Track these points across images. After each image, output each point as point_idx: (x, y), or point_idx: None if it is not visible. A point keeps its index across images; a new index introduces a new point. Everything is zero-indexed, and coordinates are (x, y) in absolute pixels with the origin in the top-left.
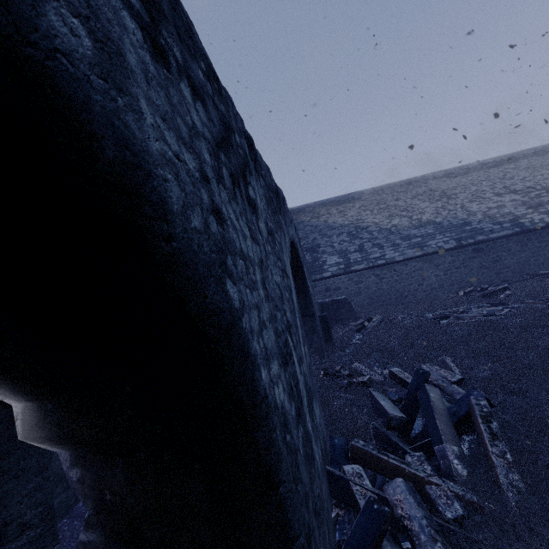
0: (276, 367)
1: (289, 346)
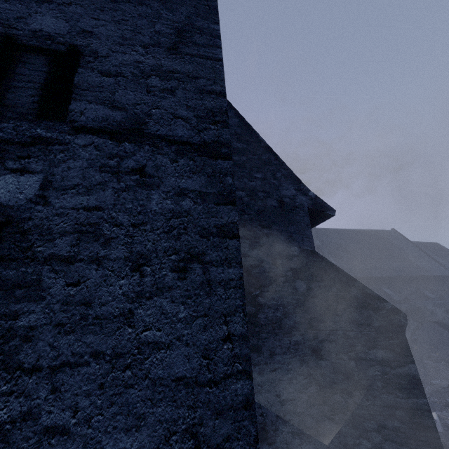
0: None
1: None
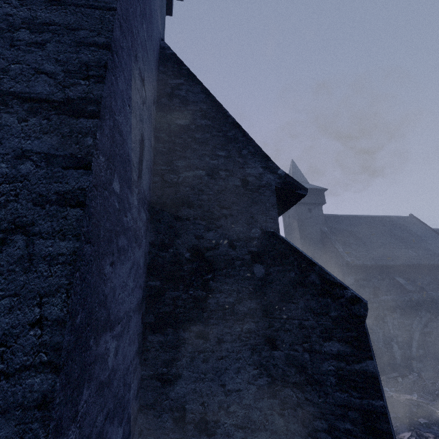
0: (381, 343)
1: (390, 343)
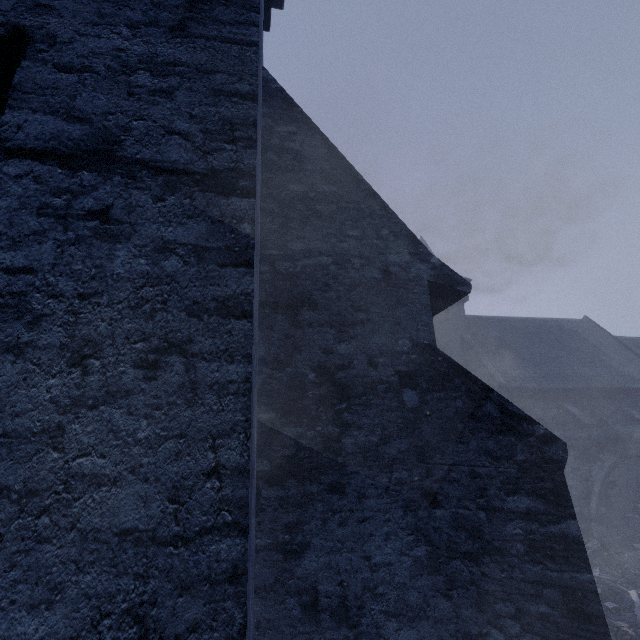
0: None
1: None
